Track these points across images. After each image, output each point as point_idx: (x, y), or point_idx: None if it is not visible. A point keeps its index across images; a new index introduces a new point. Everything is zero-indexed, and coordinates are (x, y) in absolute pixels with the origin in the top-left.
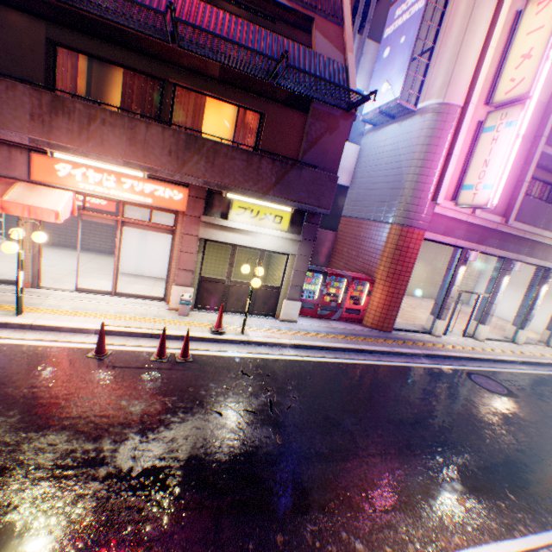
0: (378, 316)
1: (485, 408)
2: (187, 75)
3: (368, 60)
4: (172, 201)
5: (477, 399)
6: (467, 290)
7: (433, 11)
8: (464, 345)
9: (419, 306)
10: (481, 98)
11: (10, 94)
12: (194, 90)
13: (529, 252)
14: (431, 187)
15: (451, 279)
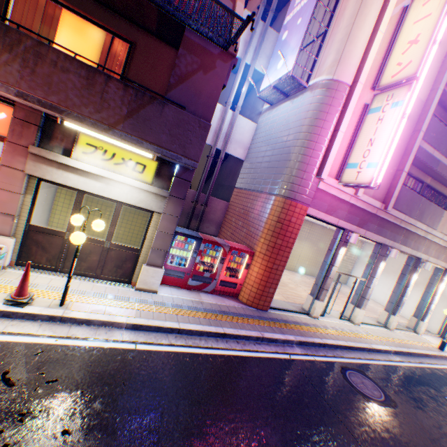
0: (254, 292)
1: (361, 431)
2: None
3: (270, 47)
4: None
5: (352, 414)
6: (345, 271)
7: (329, 1)
8: (341, 329)
9: (303, 282)
10: (369, 82)
11: None
12: None
13: (403, 240)
14: (317, 161)
15: (332, 259)
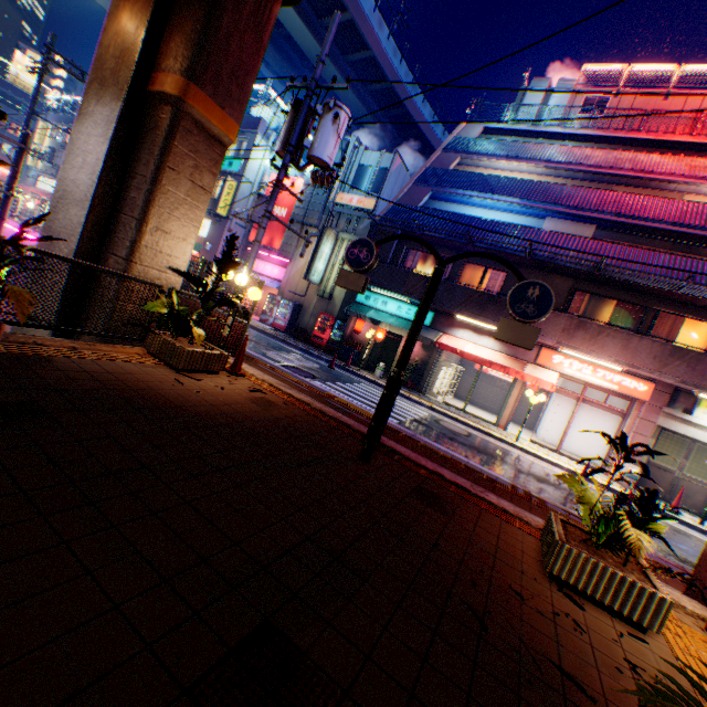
0: None
1: None
2: (669, 303)
3: None
4: (635, 390)
5: None
6: None
7: None
8: None
9: None
10: None
11: (554, 318)
12: (672, 313)
13: None
14: None
15: None
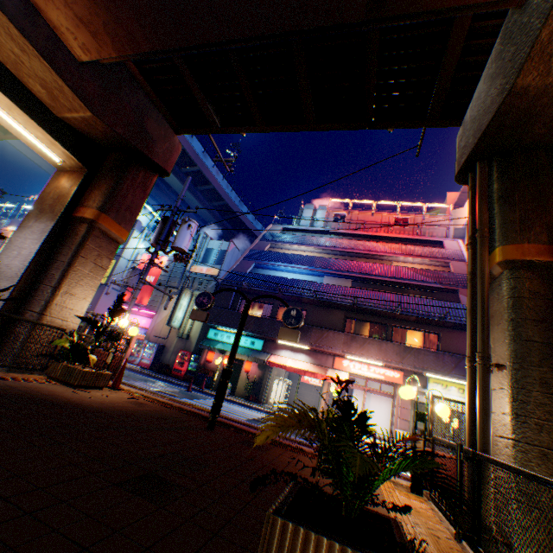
0: None
1: None
2: (397, 321)
3: None
4: (394, 377)
5: None
6: None
7: None
8: None
9: None
10: None
11: (337, 336)
12: (400, 326)
13: None
14: None
15: None
